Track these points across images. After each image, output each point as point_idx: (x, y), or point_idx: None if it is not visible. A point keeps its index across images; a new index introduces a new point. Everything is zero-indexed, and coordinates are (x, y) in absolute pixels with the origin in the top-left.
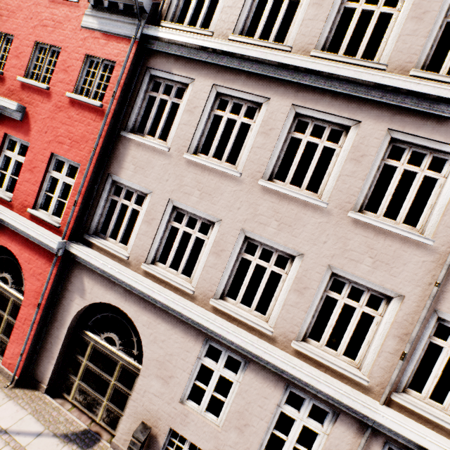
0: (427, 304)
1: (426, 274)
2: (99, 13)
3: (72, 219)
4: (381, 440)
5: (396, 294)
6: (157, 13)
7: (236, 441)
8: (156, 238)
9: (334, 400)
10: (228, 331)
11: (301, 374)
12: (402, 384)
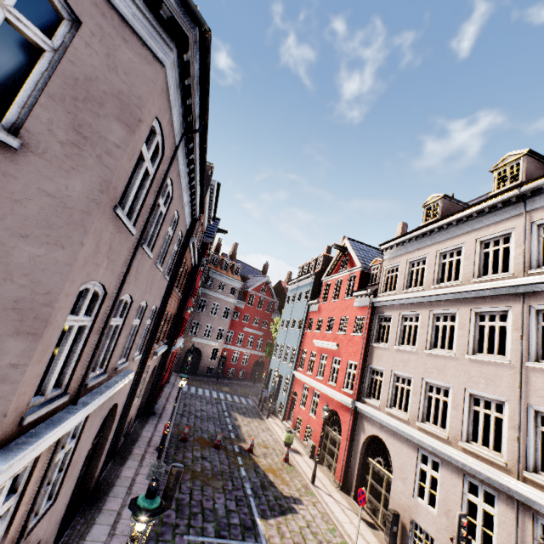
0: (518, 400)
1: (514, 382)
2: (358, 300)
3: (356, 389)
4: (529, 513)
5: (505, 399)
6: (376, 292)
7: (446, 524)
8: (389, 393)
9: (488, 480)
10: (422, 436)
11: (461, 458)
12: (530, 465)
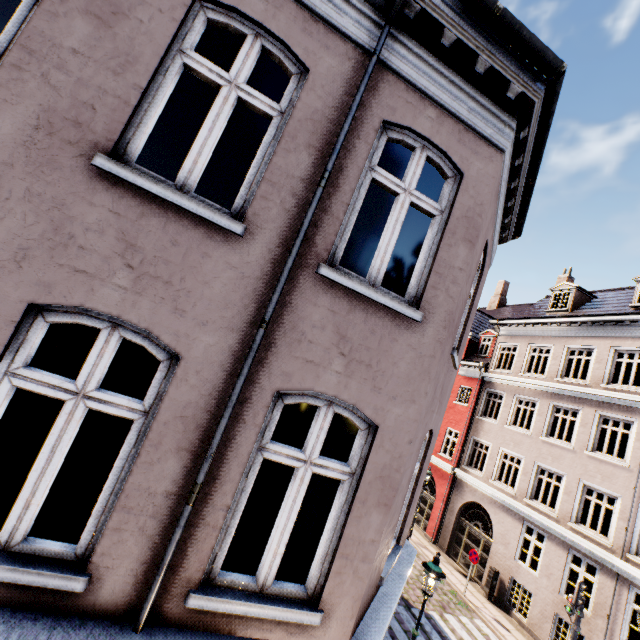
0: (631, 498)
1: (629, 483)
2: (464, 369)
3: (456, 457)
4: (627, 584)
5: (618, 495)
6: (488, 366)
7: (546, 584)
8: (495, 467)
9: (593, 555)
10: (531, 512)
11: (570, 536)
12: (633, 549)
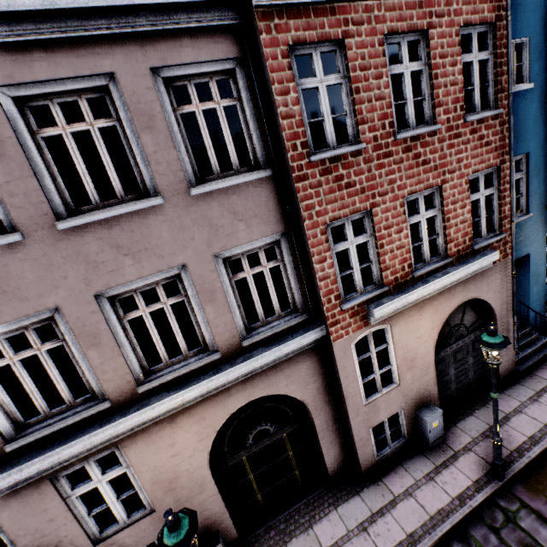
0: None
1: None
2: None
3: None
4: None
5: None
6: None
7: None
8: None
9: None
10: None
11: None
12: None
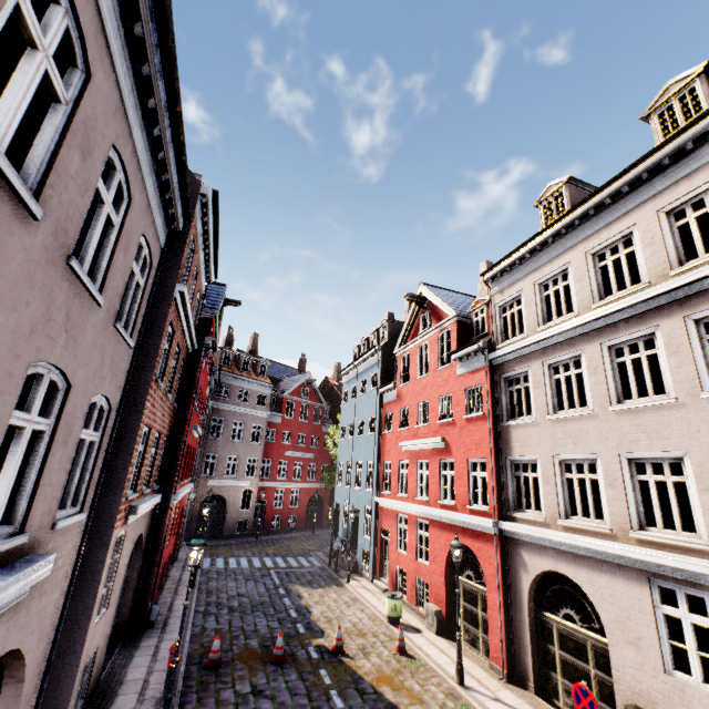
0: None
1: None
2: (463, 363)
3: (494, 501)
4: None
5: None
6: (492, 344)
7: None
8: (558, 493)
9: None
10: (656, 555)
11: None
12: None
